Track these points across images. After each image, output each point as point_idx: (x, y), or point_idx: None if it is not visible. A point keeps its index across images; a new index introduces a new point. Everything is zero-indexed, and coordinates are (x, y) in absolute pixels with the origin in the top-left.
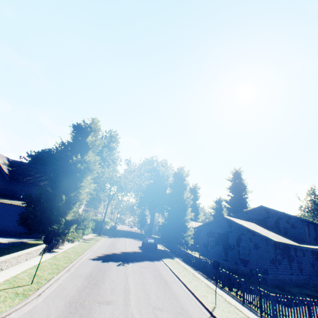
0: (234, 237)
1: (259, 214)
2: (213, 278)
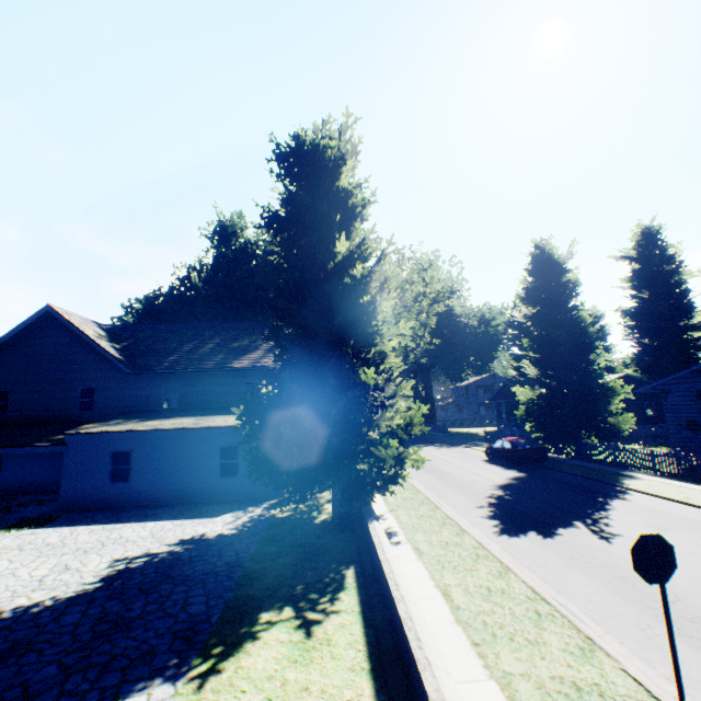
0: None
1: None
2: None
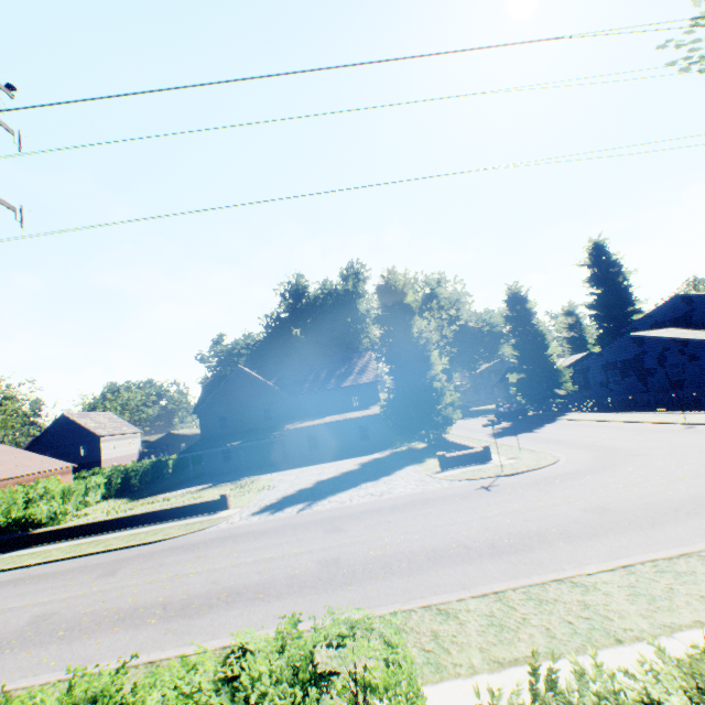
0: (652, 358)
1: (673, 311)
2: (652, 410)
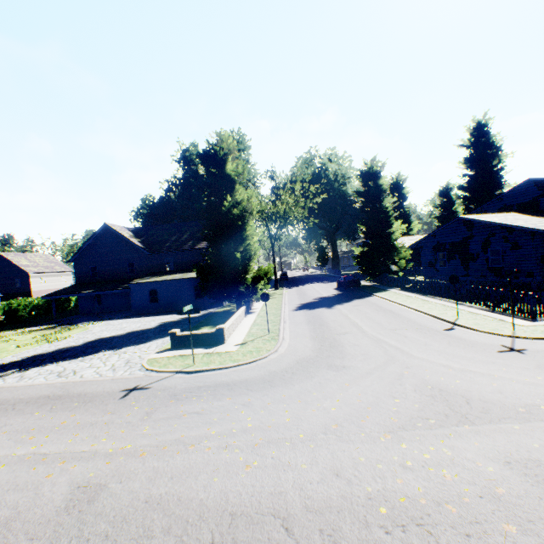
0: (478, 242)
1: (524, 196)
2: (451, 297)
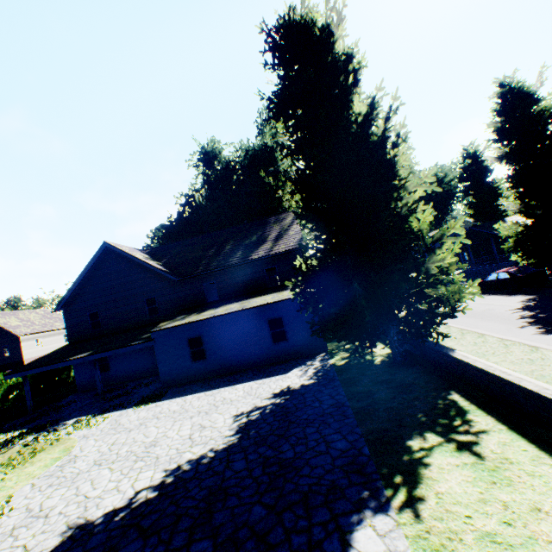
0: None
1: None
2: None
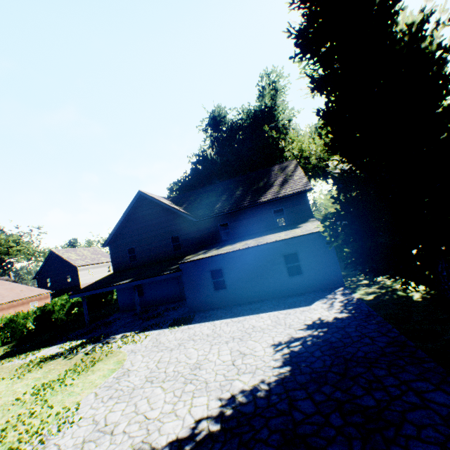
0: None
1: None
2: None
